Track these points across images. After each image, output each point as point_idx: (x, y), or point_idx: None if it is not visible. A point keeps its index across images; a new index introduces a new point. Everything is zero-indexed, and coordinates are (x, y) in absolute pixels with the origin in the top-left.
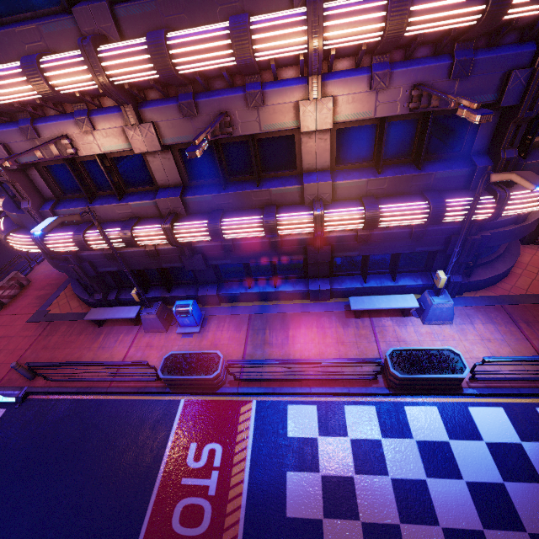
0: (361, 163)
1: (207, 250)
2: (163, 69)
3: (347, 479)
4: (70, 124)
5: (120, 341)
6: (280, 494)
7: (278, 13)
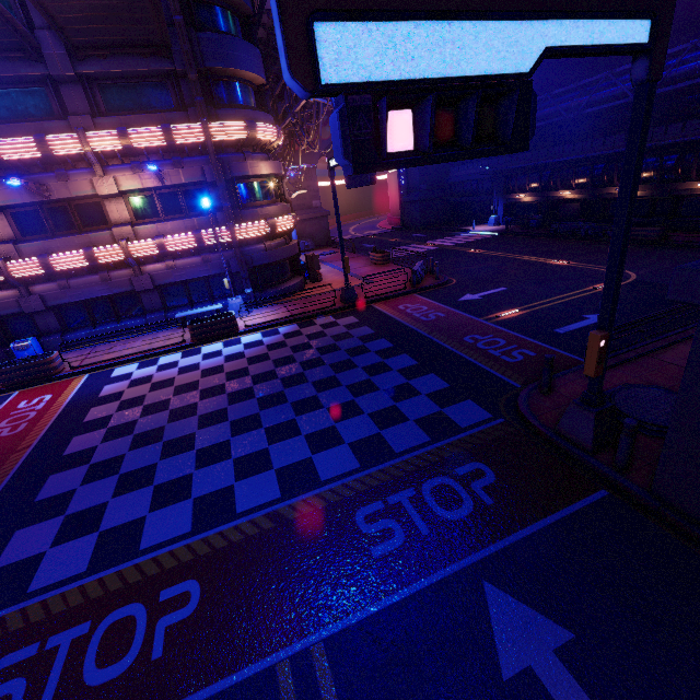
0: (153, 218)
1: (45, 291)
2: None
3: (149, 376)
4: None
5: None
6: (97, 393)
7: (63, 135)
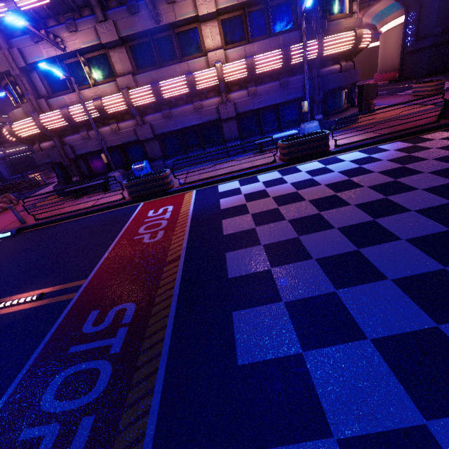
0: (240, 42)
1: (153, 120)
2: None
3: (261, 191)
4: (62, 28)
5: (93, 198)
6: (215, 206)
7: None
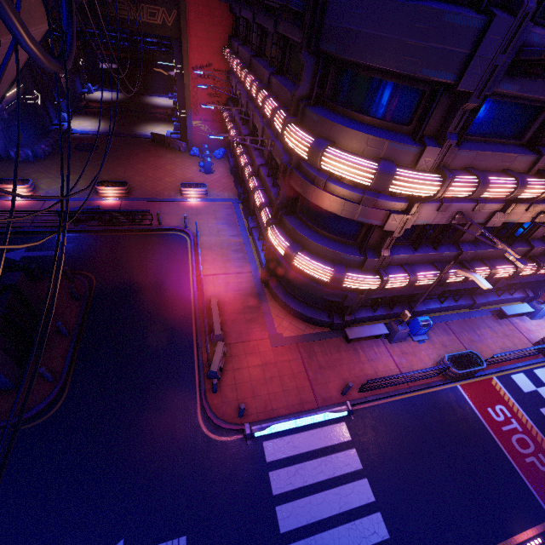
0: None
1: (451, 282)
2: None
3: None
4: (470, 205)
5: (379, 353)
6: None
7: None
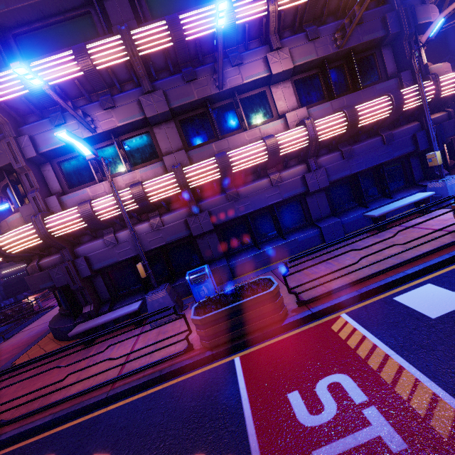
0: (319, 101)
1: (212, 206)
2: (176, 33)
3: None
4: (94, 107)
5: (119, 346)
6: None
7: None
